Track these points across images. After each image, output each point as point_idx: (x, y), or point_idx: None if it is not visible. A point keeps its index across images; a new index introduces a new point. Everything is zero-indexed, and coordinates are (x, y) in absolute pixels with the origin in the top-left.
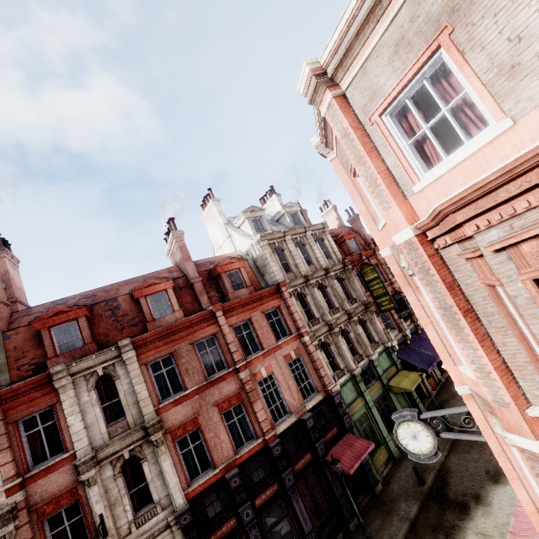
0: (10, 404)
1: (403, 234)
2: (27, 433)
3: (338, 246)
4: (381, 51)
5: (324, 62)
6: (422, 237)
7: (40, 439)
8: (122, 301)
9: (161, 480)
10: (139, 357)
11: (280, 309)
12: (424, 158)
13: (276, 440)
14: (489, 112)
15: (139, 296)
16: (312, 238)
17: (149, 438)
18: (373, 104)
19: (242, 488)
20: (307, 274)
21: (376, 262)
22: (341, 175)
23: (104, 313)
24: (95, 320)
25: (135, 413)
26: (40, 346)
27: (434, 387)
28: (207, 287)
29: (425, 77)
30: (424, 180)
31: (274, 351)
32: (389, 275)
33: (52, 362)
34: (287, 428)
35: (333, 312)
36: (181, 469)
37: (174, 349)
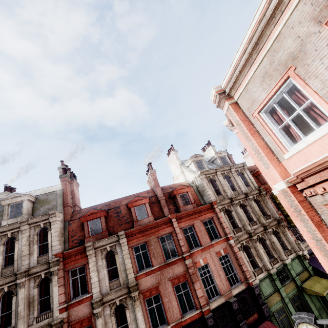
0: (67, 261)
1: (279, 185)
2: (72, 278)
3: (255, 177)
4: (255, 80)
5: (223, 86)
6: (293, 188)
7: (77, 283)
8: (122, 208)
9: (135, 324)
10: (128, 242)
11: (213, 219)
12: (291, 137)
13: (210, 313)
14: (327, 113)
15: (130, 206)
16: (235, 173)
17: (130, 294)
18: (253, 107)
19: None
20: (232, 196)
21: None
22: (243, 142)
23: (113, 215)
24: (109, 218)
25: (124, 277)
26: (83, 230)
27: None
28: (168, 203)
29: (284, 92)
30: (290, 152)
31: (209, 248)
32: None
33: (87, 240)
34: (218, 306)
35: (252, 224)
36: (147, 320)
37: (147, 239)
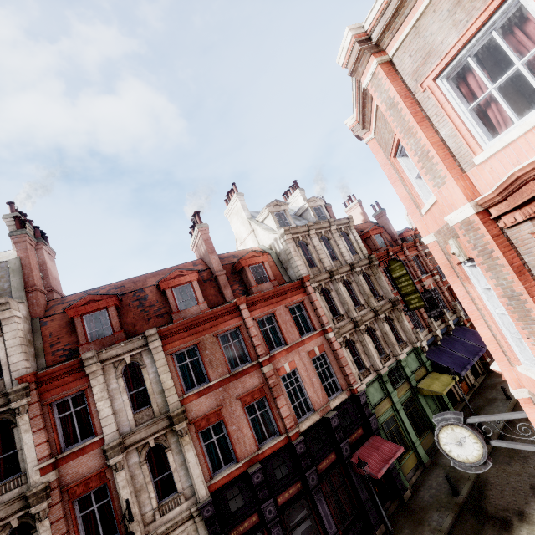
0: (45, 387)
1: (460, 212)
2: (60, 415)
3: (364, 241)
4: (440, 4)
5: (369, 27)
6: (484, 215)
7: (71, 422)
8: (149, 292)
9: (184, 470)
10: (165, 347)
11: (303, 304)
12: (488, 125)
13: (300, 437)
14: None
15: (165, 287)
16: (336, 233)
17: (173, 427)
18: (426, 67)
19: (264, 484)
20: (332, 269)
21: (403, 258)
22: (379, 157)
23: (132, 303)
24: (124, 310)
25: (160, 402)
26: (73, 333)
27: (466, 392)
28: (231, 280)
29: (494, 29)
30: (488, 149)
31: (298, 347)
32: (418, 272)
33: (84, 349)
34: (311, 426)
35: (359, 309)
36: (204, 460)
37: (199, 340)
